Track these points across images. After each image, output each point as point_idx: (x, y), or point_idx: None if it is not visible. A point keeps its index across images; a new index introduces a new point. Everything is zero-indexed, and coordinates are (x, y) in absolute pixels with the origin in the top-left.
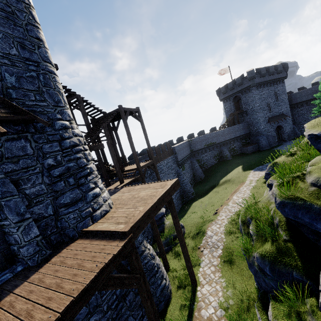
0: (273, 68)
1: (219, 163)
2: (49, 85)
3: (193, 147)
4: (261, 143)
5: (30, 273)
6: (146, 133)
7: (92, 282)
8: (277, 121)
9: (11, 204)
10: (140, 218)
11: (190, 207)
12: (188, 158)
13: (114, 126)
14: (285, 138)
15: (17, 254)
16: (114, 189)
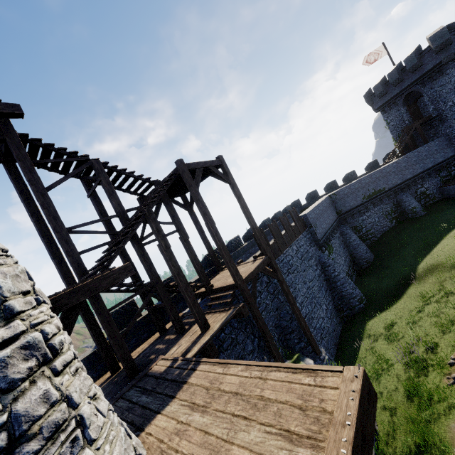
0: None
1: (401, 226)
2: None
3: (341, 206)
4: None
5: None
6: (244, 204)
7: None
8: None
9: None
10: None
11: (363, 334)
12: (336, 228)
13: (185, 201)
14: None
15: None
16: (181, 365)
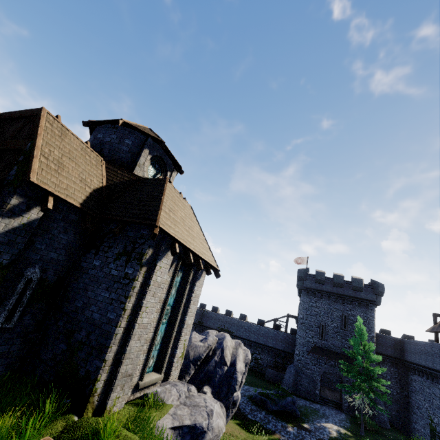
0: (342, 279)
1: None
2: None
3: (205, 321)
4: (284, 375)
5: None
6: None
7: None
8: (326, 358)
9: None
10: None
11: None
12: None
13: None
14: (343, 405)
15: None
16: None
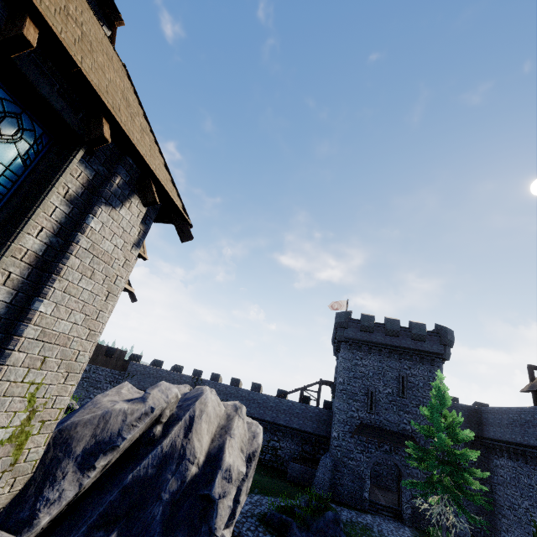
0: (397, 324)
1: None
2: None
3: None
4: (316, 471)
5: None
6: None
7: None
8: (378, 441)
9: None
10: None
11: None
12: None
13: None
14: (404, 512)
15: None
16: None
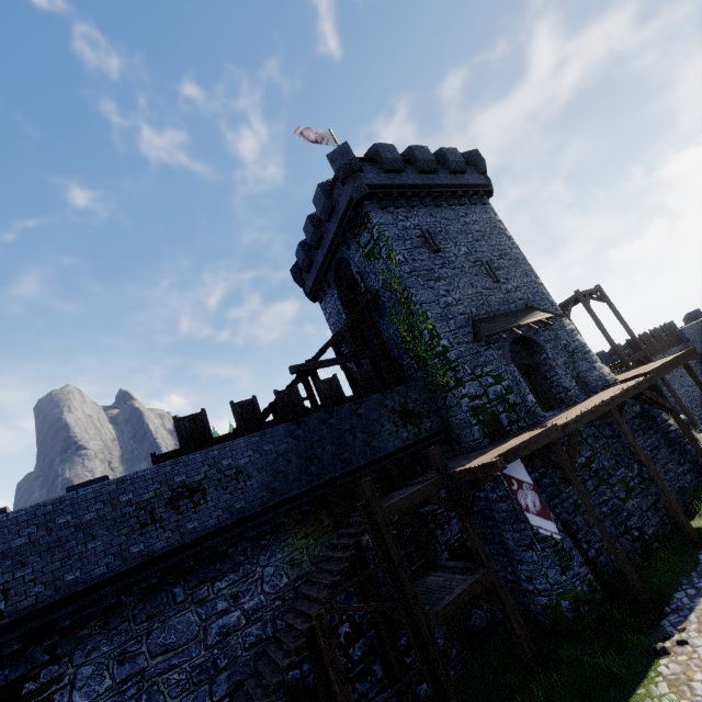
0: None
1: None
2: (544, 293)
3: None
4: None
5: (584, 401)
6: (619, 316)
7: (637, 385)
8: None
9: (559, 365)
10: (657, 367)
11: None
12: None
13: None
14: None
15: (564, 399)
16: None
